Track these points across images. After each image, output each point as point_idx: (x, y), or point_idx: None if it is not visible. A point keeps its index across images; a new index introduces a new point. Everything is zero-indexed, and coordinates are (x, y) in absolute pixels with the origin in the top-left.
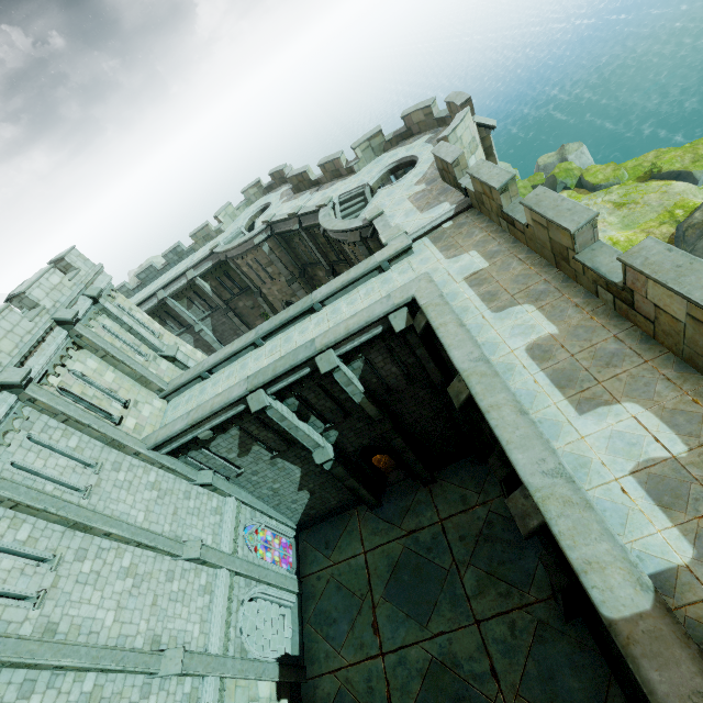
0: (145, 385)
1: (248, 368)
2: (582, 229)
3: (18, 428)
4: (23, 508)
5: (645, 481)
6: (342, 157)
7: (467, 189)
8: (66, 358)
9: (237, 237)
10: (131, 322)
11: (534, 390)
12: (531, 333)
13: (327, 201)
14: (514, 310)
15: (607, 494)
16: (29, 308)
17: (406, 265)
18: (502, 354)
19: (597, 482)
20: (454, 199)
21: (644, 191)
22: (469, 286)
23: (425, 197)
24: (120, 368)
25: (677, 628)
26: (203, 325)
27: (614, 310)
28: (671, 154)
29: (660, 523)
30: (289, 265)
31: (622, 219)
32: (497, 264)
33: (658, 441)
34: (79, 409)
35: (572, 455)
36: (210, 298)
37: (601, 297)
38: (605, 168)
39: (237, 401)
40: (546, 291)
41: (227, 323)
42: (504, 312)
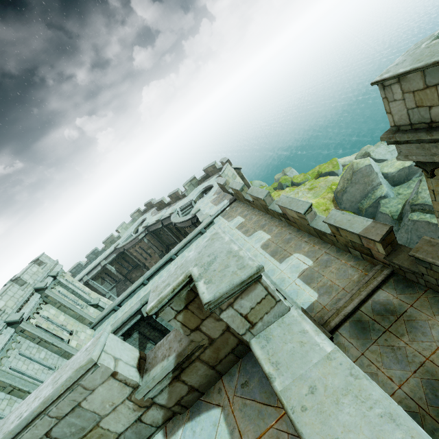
0: (81, 321)
1: (141, 296)
2: (266, 197)
3: (14, 348)
4: (16, 391)
5: (302, 278)
6: (179, 190)
7: (232, 193)
8: (39, 309)
9: (129, 238)
10: (73, 287)
11: (264, 260)
12: (261, 240)
13: (174, 210)
14: (255, 234)
15: (291, 287)
16: (20, 285)
17: (212, 228)
18: (252, 251)
19: (288, 285)
20: (228, 198)
21: (318, 182)
22: (238, 230)
23: (217, 199)
24: (67, 312)
25: (308, 316)
26: (111, 293)
27: (288, 224)
28: (324, 166)
29: (308, 290)
30: (159, 247)
31: (313, 194)
32: (247, 218)
33: (304, 263)
34: (47, 334)
35: (279, 278)
36: (115, 275)
37: (282, 220)
38: (300, 175)
39: (136, 312)
40: (265, 224)
41: (126, 289)
42: (252, 236)
